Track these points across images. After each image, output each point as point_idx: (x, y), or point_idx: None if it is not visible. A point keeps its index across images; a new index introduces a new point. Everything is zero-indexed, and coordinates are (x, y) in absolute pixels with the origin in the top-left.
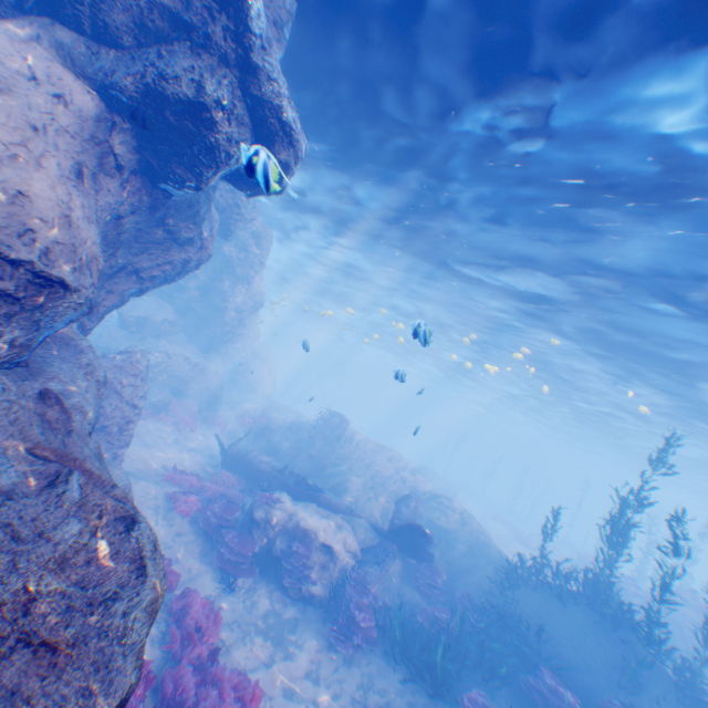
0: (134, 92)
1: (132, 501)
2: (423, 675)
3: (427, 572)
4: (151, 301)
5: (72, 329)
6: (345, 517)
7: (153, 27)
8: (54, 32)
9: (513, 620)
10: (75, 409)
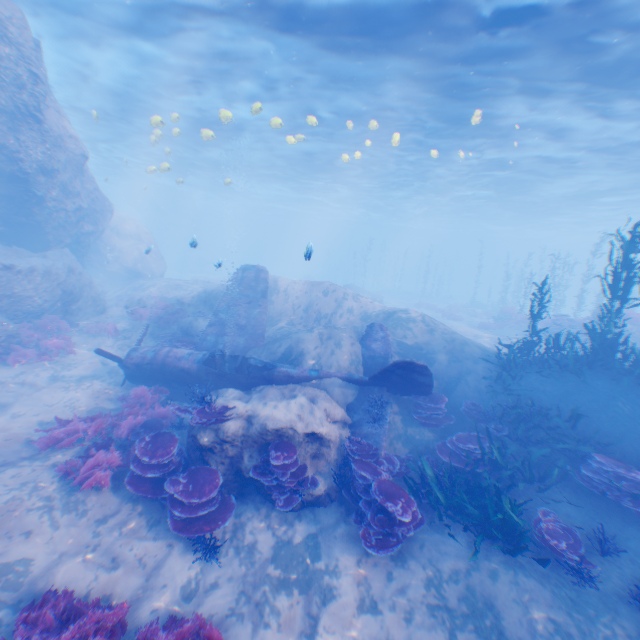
0: None
1: None
2: (483, 526)
3: (428, 403)
4: None
5: None
6: (314, 383)
7: None
8: None
9: (537, 415)
10: None
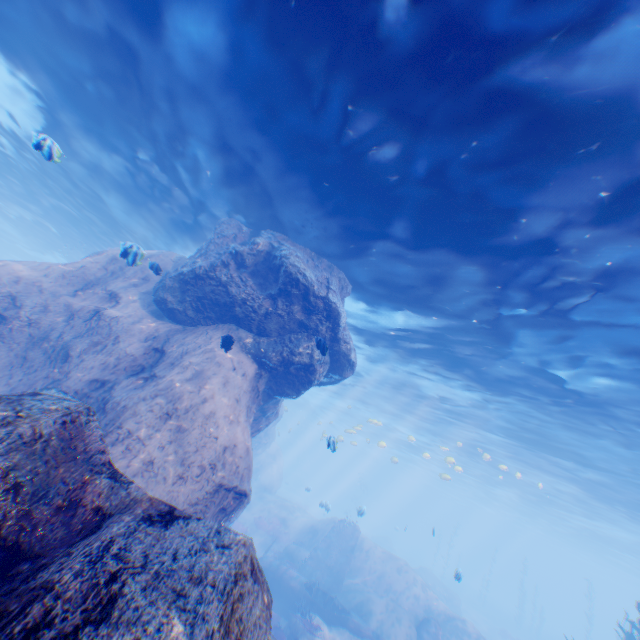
0: (275, 359)
1: None
2: None
3: None
4: None
5: None
6: None
7: (289, 327)
8: (238, 333)
9: None
10: None
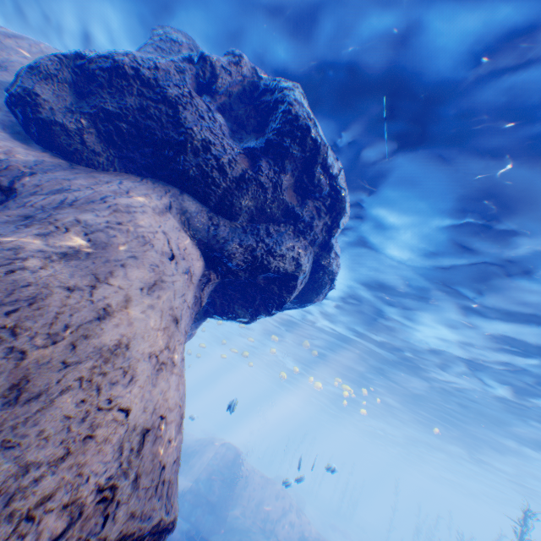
0: (239, 258)
1: None
2: None
3: None
4: None
5: None
6: None
7: (268, 210)
8: (181, 199)
9: None
10: None
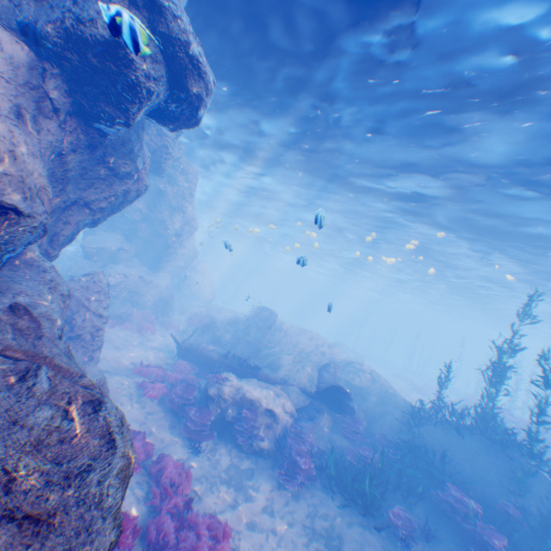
0: (57, 38)
1: (98, 388)
2: (355, 500)
3: (350, 421)
4: (106, 235)
5: (35, 253)
6: (281, 386)
7: None
8: None
9: (421, 450)
10: (43, 318)
